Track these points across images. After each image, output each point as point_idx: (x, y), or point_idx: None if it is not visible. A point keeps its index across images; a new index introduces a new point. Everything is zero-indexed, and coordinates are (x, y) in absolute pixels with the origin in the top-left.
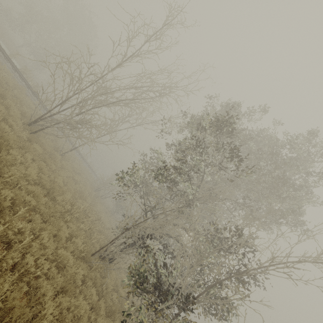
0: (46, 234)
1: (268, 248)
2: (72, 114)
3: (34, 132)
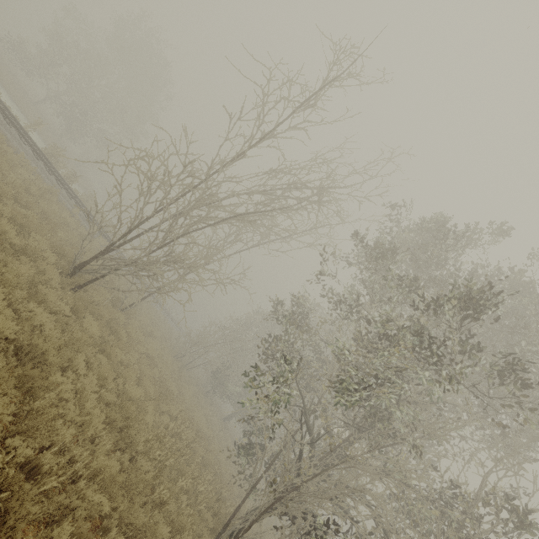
0: None
1: None
2: (150, 247)
3: (80, 286)
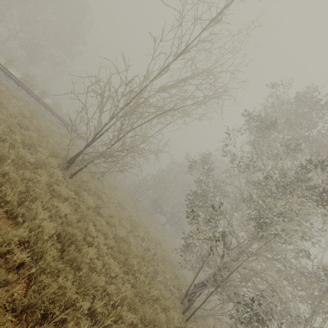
0: None
1: None
2: (110, 142)
3: (73, 174)
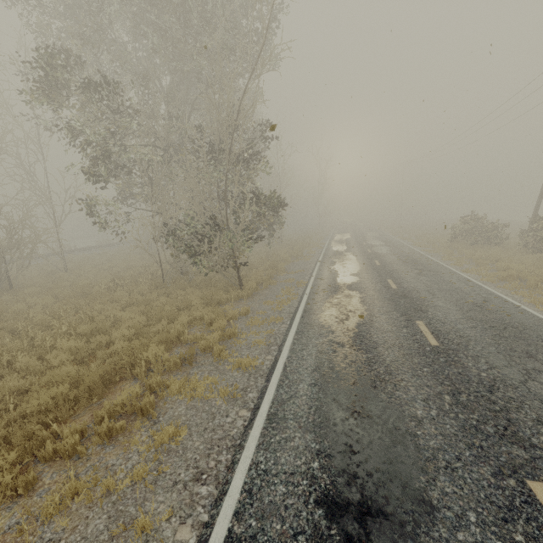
0: (97, 305)
1: (217, 118)
2: None
3: (11, 288)
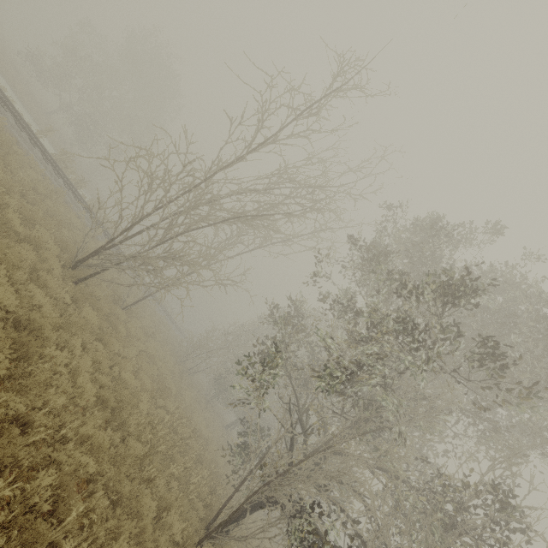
0: None
1: None
2: (150, 243)
3: (81, 280)
